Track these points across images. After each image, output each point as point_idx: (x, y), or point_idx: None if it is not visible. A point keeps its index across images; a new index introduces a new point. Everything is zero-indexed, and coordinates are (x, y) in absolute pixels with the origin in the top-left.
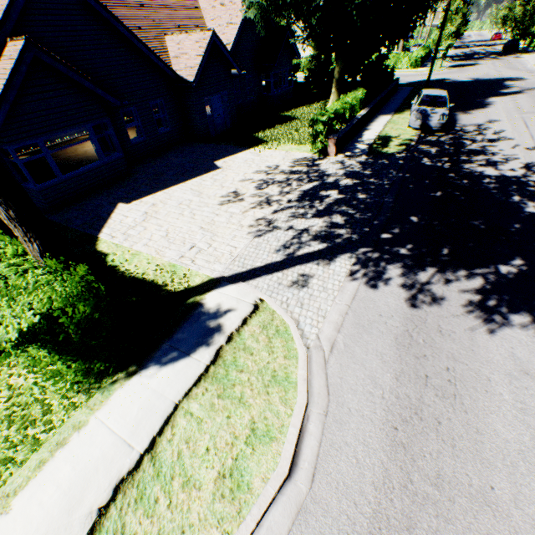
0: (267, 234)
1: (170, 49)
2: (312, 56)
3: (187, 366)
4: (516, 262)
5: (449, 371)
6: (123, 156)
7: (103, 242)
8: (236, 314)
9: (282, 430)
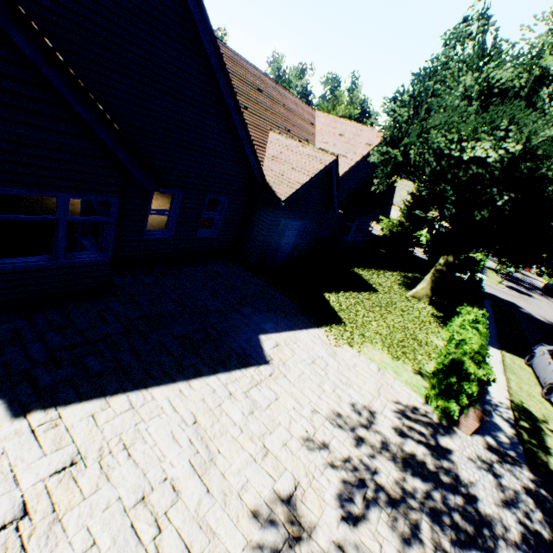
0: None
1: (269, 147)
2: (400, 221)
3: None
4: None
5: None
6: (108, 261)
7: None
8: None
9: None
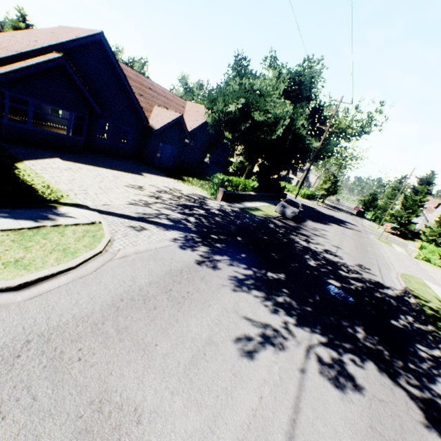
0: (141, 206)
1: (153, 112)
2: (241, 160)
3: (9, 222)
4: (280, 275)
5: (188, 293)
6: (84, 141)
7: (24, 164)
8: (75, 220)
9: (39, 269)
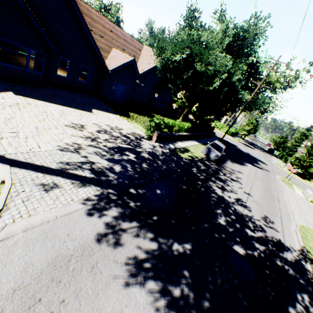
0: (69, 152)
1: (111, 53)
2: (182, 101)
3: None
4: (186, 246)
5: (62, 304)
6: (42, 75)
7: None
8: None
9: None
